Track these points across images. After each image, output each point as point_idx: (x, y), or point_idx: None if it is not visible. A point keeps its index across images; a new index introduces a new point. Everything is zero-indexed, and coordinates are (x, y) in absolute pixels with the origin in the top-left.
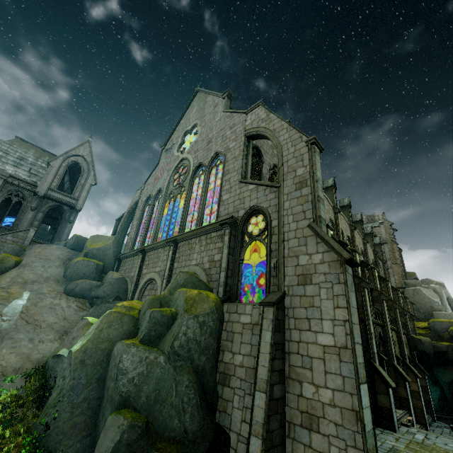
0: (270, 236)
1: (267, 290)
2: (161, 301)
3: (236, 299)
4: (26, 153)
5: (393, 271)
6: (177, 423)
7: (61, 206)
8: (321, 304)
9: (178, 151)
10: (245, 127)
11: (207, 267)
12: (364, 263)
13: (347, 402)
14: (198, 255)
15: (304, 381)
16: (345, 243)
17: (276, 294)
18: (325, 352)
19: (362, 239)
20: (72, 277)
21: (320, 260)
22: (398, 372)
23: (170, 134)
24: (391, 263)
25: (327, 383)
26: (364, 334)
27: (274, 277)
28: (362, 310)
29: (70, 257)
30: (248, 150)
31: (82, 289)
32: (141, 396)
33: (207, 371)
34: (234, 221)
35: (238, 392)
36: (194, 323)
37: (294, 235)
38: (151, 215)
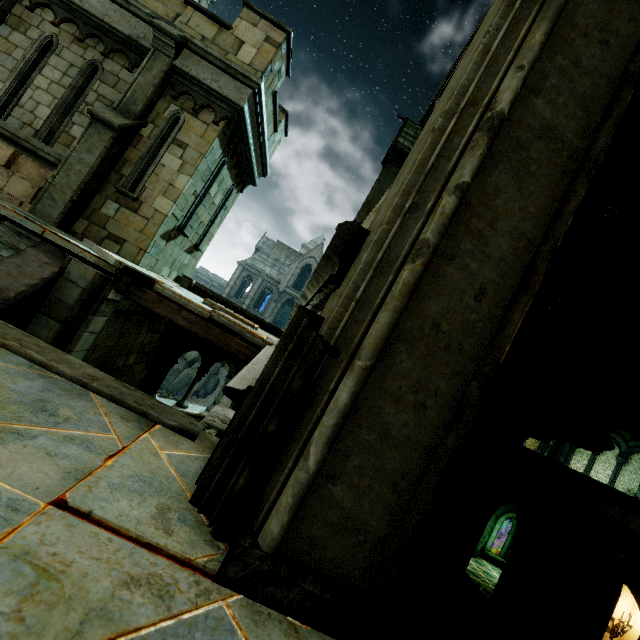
0: None
1: None
2: None
3: None
4: (280, 255)
5: None
6: None
7: (294, 299)
8: None
9: None
10: None
11: None
12: None
13: None
14: None
15: None
16: None
17: None
18: None
19: None
20: None
21: None
22: None
23: None
24: None
25: None
26: None
27: None
28: None
29: None
30: None
31: None
32: None
33: None
34: None
35: None
36: None
37: None
38: None
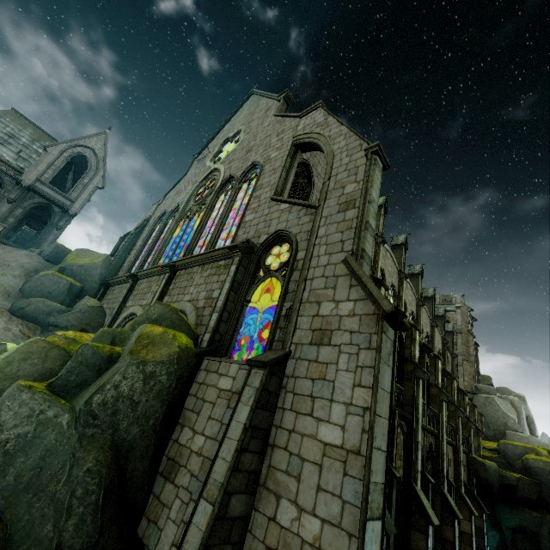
0: (291, 271)
1: (267, 346)
2: (114, 336)
3: (224, 354)
4: (20, 132)
5: (464, 370)
6: (49, 531)
7: (51, 206)
8: (337, 376)
9: (211, 162)
10: (296, 132)
11: (201, 306)
12: (425, 347)
13: (341, 548)
14: (195, 289)
15: (284, 496)
16: (402, 313)
17: (276, 352)
18: (326, 454)
19: (431, 321)
20: (31, 293)
21: (350, 312)
22: (447, 503)
23: (208, 141)
24: (462, 359)
25: (316, 508)
26: (407, 441)
27: (282, 329)
28: (411, 408)
29: (39, 269)
30: (293, 162)
31: (36, 311)
32: (7, 473)
33: (136, 451)
34: (250, 247)
35: (182, 494)
36: (136, 373)
37: (322, 272)
38: (159, 235)
